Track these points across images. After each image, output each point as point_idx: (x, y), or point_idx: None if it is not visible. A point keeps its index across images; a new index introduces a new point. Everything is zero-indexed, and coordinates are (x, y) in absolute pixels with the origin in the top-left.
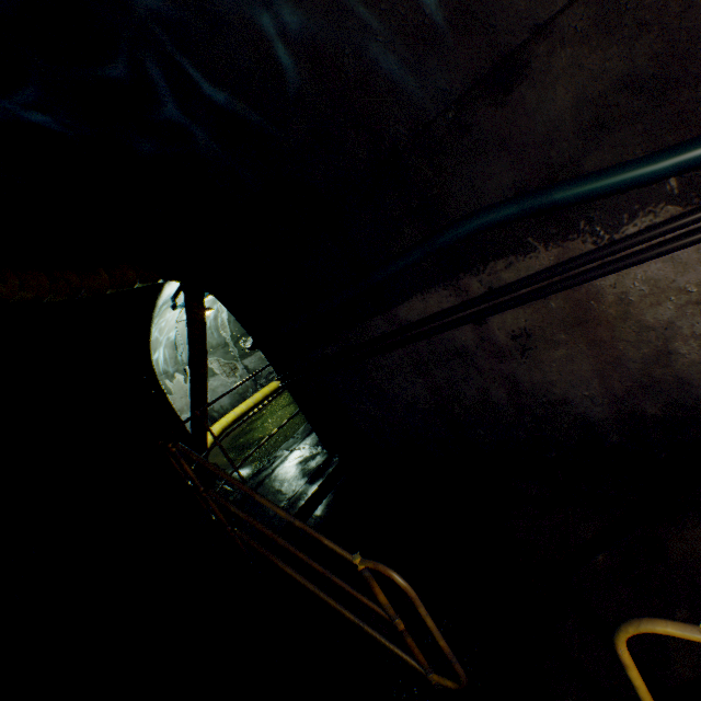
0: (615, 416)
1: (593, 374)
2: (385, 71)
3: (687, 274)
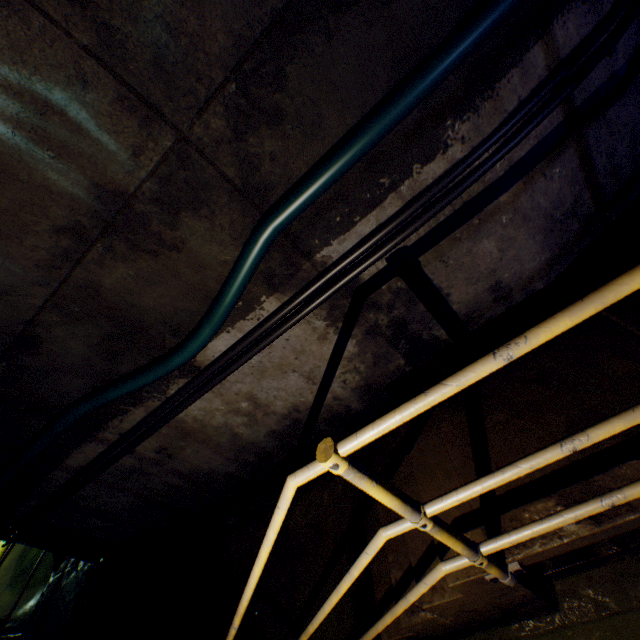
0: (241, 467)
1: (214, 453)
2: None
3: (214, 402)
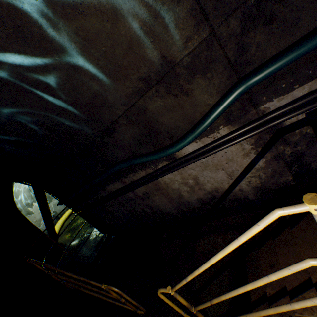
0: (177, 212)
1: (167, 201)
2: (72, 129)
3: (177, 176)
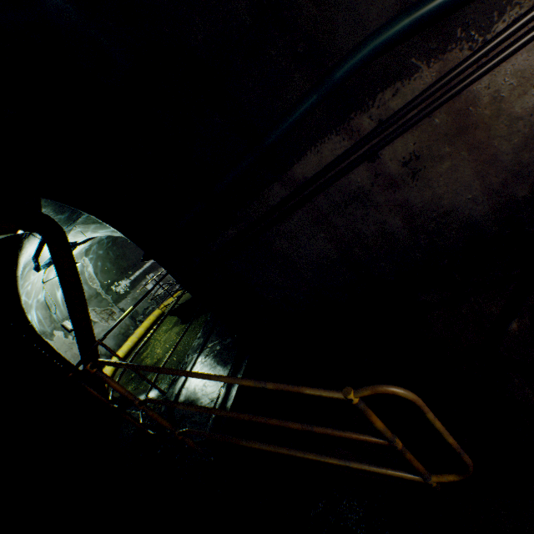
0: (493, 209)
1: (474, 176)
2: None
3: None
